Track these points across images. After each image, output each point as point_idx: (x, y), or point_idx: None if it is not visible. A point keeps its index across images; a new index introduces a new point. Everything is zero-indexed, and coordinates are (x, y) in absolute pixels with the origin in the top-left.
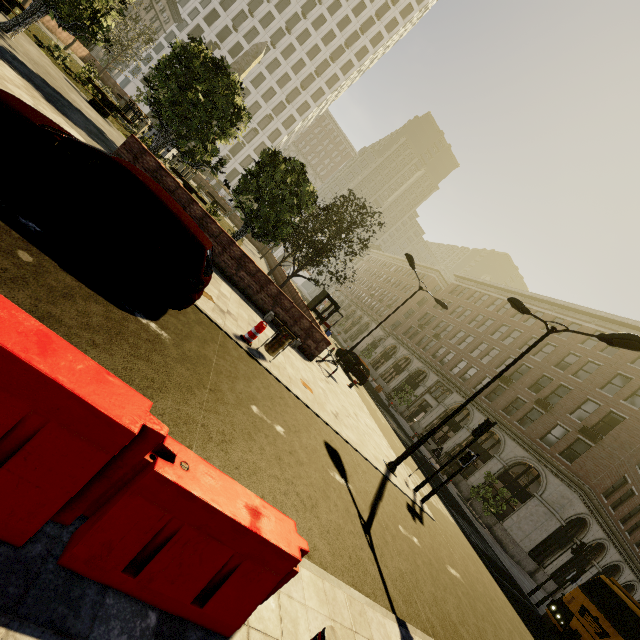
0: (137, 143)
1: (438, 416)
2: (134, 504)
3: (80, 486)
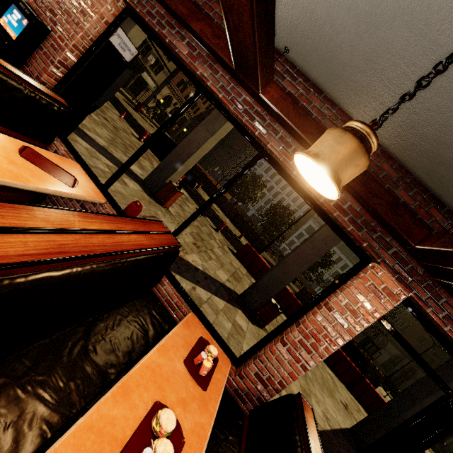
0: (306, 289)
1: None
2: None
3: None
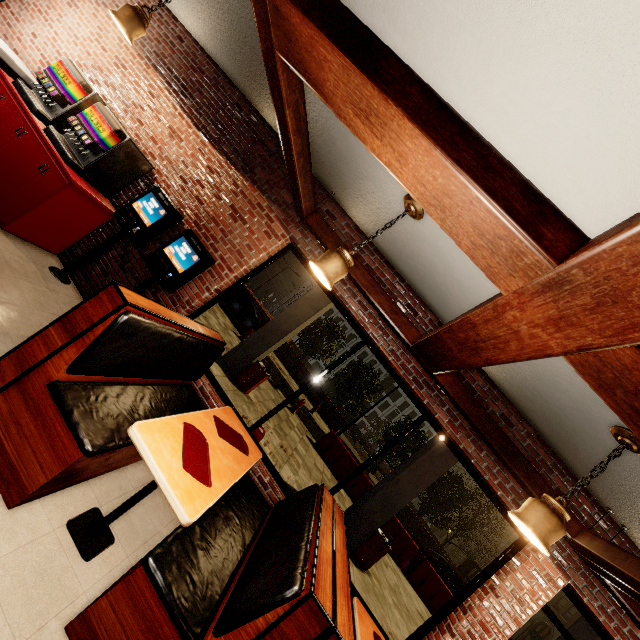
0: None
1: None
2: None
3: None
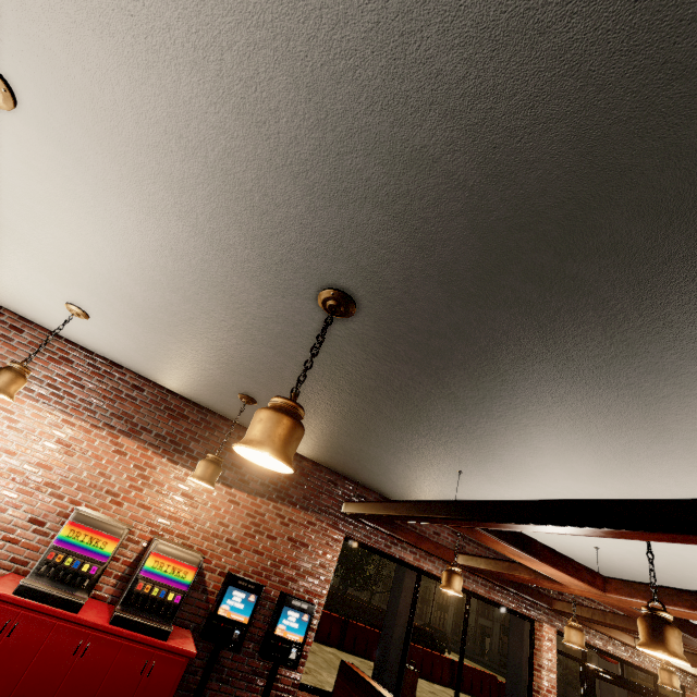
0: None
1: (499, 633)
2: (502, 689)
3: (497, 689)
